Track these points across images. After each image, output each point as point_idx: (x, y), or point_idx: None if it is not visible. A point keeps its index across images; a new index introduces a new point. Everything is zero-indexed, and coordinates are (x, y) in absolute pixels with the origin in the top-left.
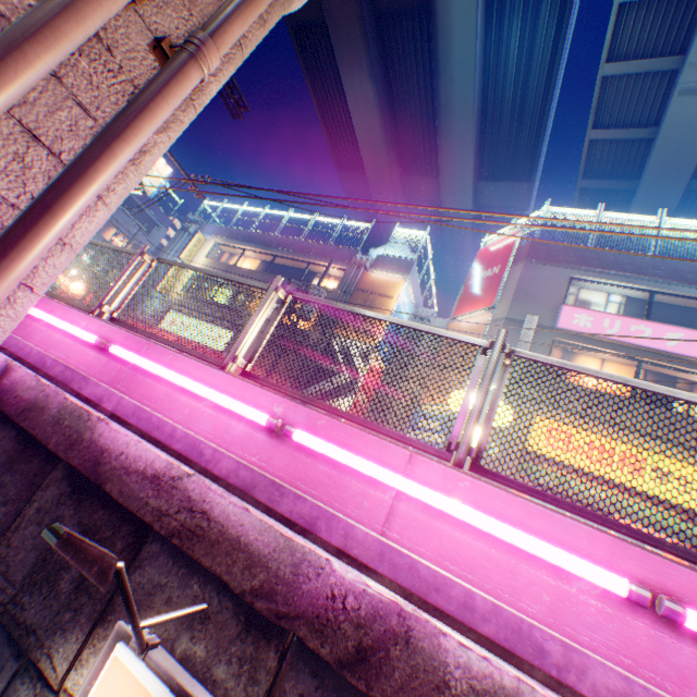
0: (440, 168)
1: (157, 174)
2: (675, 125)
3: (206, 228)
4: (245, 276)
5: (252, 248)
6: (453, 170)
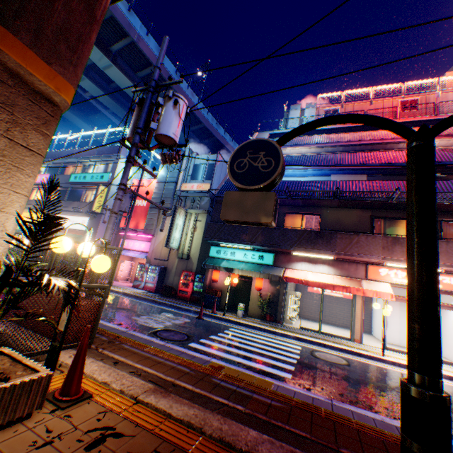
0: (64, 117)
1: None
2: (91, 91)
3: None
4: None
5: None
6: (69, 116)
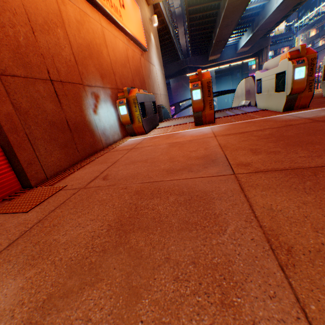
0: None
1: (280, 27)
2: None
3: (296, 34)
4: (310, 40)
5: (308, 31)
6: None
